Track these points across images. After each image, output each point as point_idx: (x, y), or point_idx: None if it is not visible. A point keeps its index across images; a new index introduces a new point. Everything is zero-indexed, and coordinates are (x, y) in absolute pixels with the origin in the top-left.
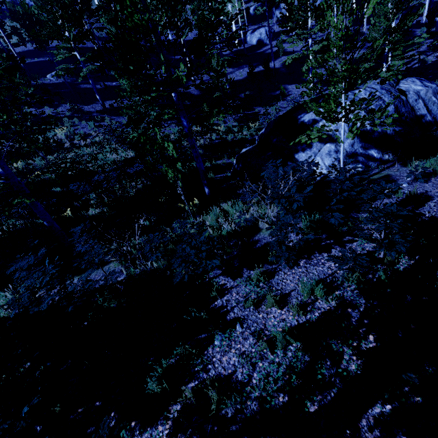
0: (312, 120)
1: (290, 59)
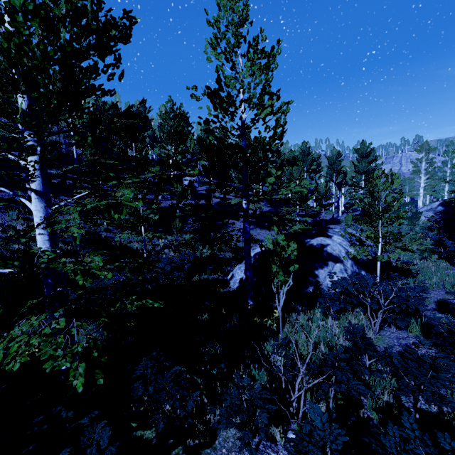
0: (320, 244)
1: (234, 201)
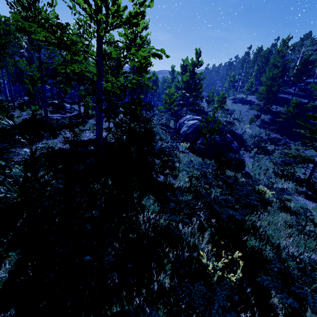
0: None
1: None
